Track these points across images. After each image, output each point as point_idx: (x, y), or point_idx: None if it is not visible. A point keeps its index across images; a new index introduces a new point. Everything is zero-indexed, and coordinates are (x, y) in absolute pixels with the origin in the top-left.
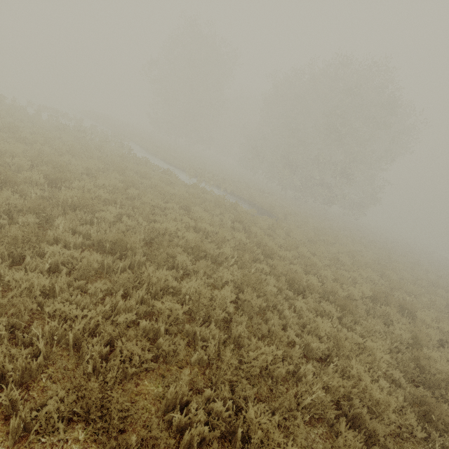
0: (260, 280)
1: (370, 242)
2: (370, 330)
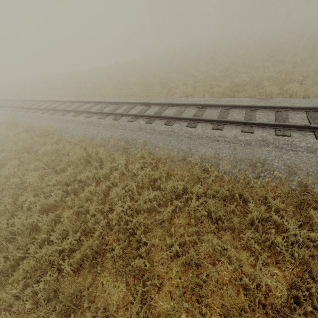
0: None
1: None
2: None
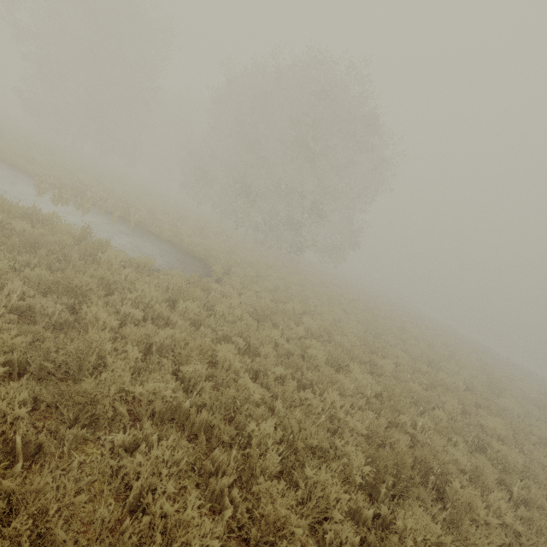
0: None
1: (351, 301)
2: None
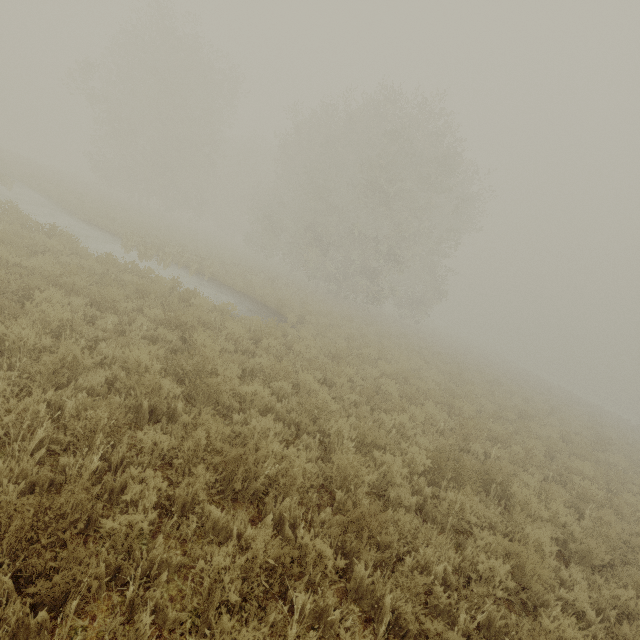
0: (128, 485)
1: (435, 354)
2: (420, 588)
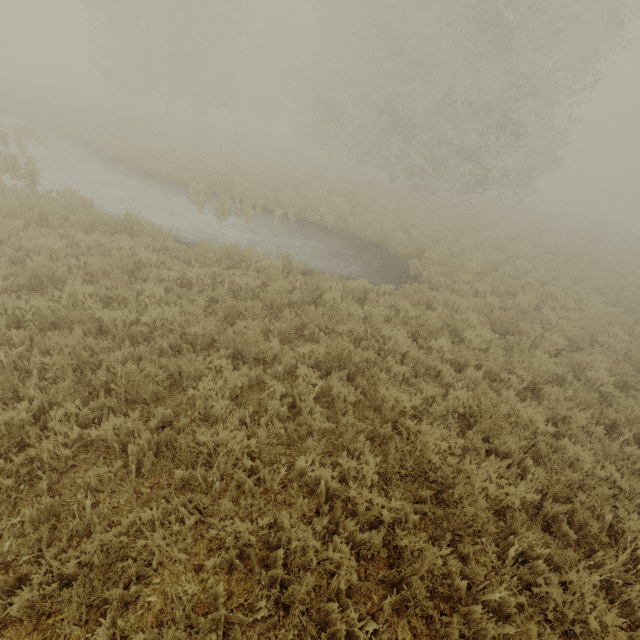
0: None
1: (568, 256)
2: None
